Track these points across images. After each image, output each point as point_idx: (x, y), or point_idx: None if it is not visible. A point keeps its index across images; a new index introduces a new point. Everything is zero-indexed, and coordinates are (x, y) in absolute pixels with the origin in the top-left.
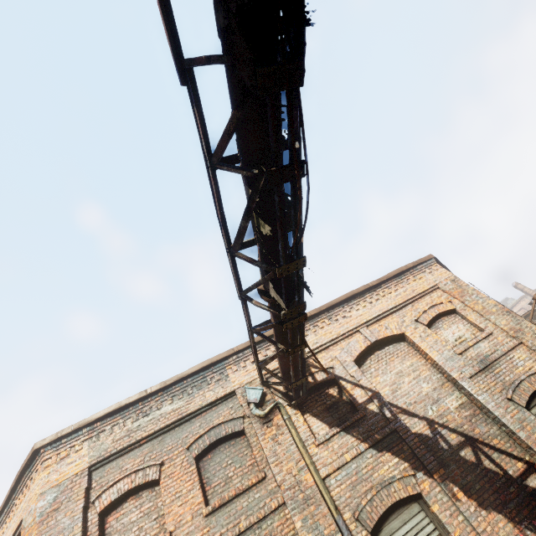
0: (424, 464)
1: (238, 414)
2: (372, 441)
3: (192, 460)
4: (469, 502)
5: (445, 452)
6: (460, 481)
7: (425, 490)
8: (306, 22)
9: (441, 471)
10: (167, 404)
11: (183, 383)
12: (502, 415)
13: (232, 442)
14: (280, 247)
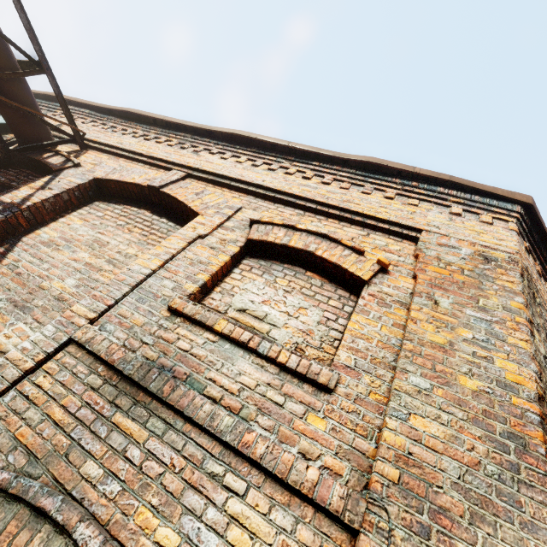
0: None
1: None
2: None
3: None
4: None
5: None
6: None
7: None
8: None
9: None
10: None
11: None
12: None
13: None
14: None
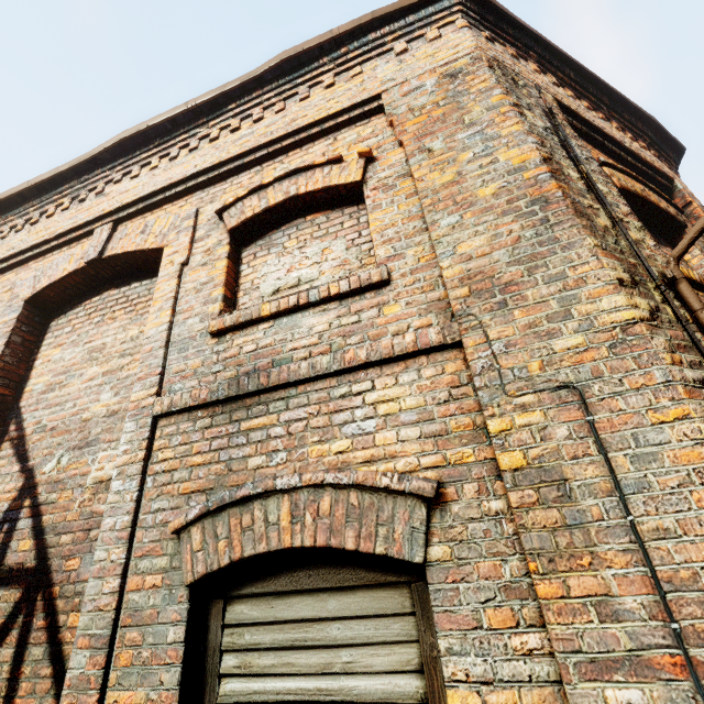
0: None
1: None
2: None
3: None
4: None
5: None
6: None
7: None
8: None
9: None
10: None
11: None
12: (101, 569)
13: None
14: None
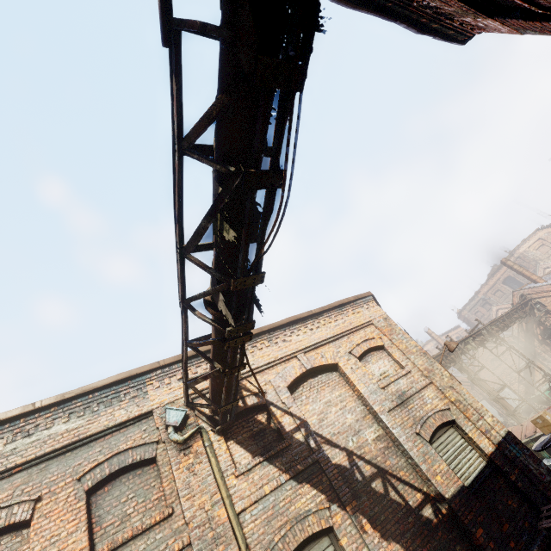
0: (339, 496)
1: (151, 439)
2: (293, 472)
3: (82, 494)
4: (374, 534)
5: (359, 484)
6: (368, 512)
7: (337, 523)
8: (318, 27)
9: (354, 503)
10: (60, 422)
11: (88, 397)
12: (410, 449)
13: (138, 472)
14: (240, 257)
